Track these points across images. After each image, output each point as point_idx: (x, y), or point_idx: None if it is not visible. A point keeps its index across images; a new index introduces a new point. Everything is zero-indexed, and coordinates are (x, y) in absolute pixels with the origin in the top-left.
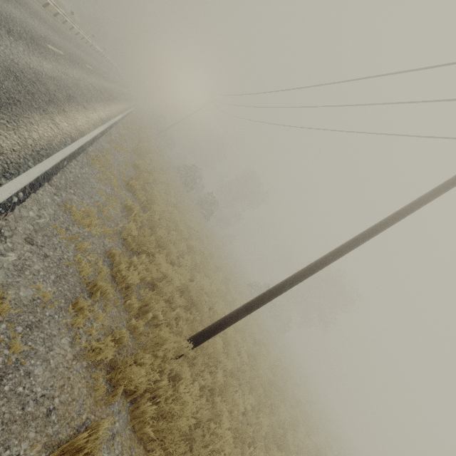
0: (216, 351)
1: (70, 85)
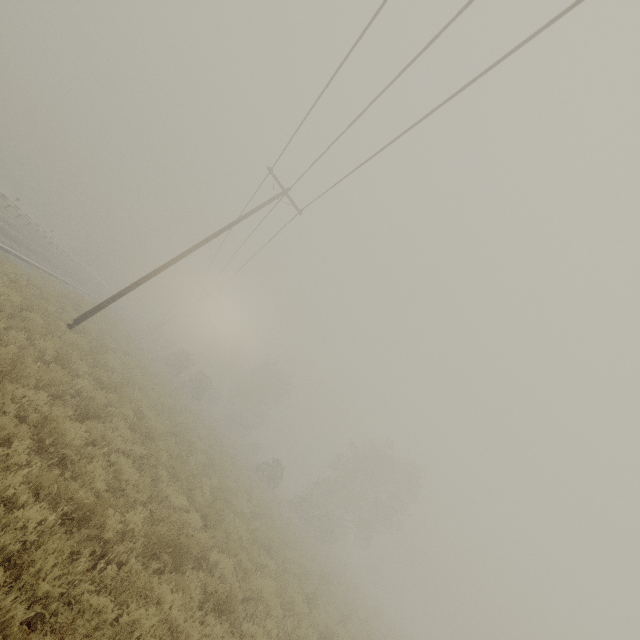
0: (103, 348)
1: (32, 248)
